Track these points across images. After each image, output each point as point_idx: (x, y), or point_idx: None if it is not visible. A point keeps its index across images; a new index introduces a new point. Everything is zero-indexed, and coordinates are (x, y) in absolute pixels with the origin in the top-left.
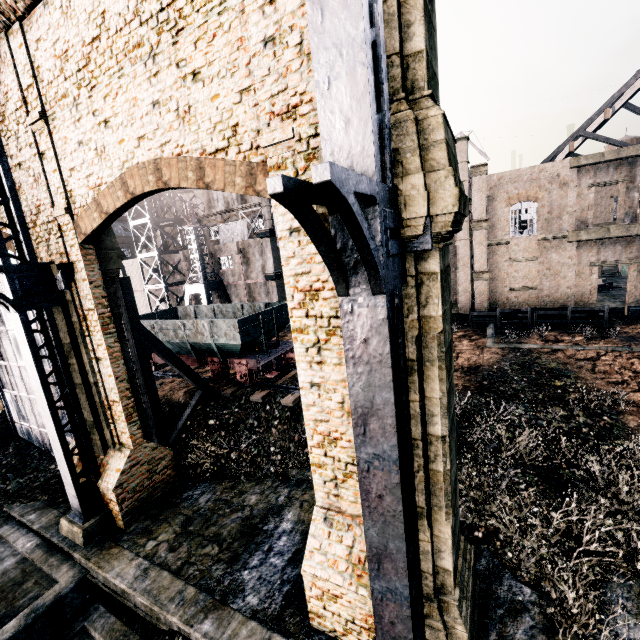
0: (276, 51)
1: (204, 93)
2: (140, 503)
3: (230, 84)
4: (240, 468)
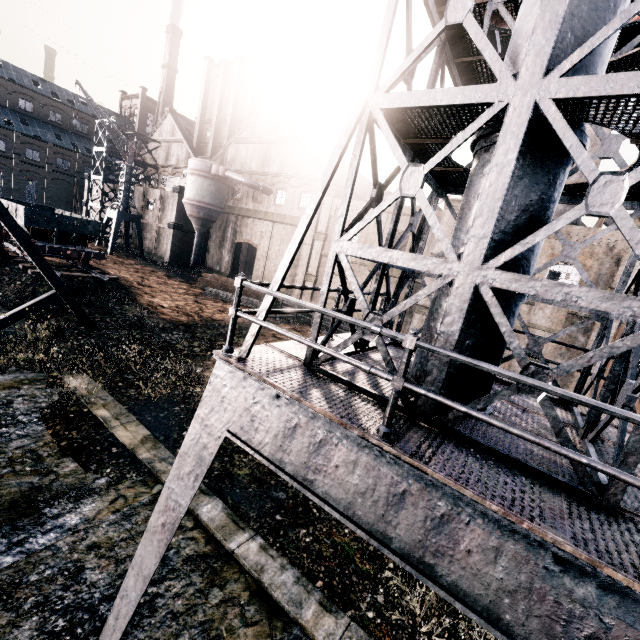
0: None
1: None
2: None
3: None
4: None
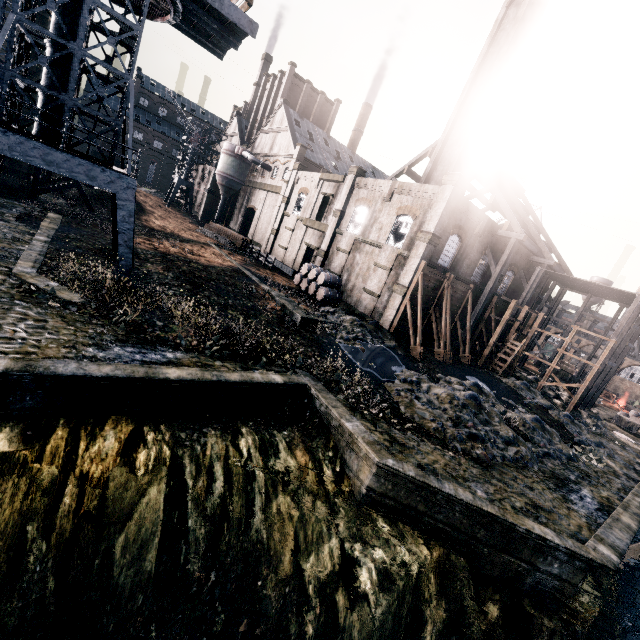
0: None
1: None
2: None
3: None
4: None
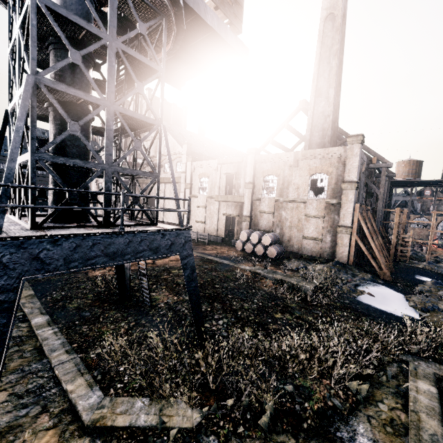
0: None
1: None
2: None
3: None
4: None
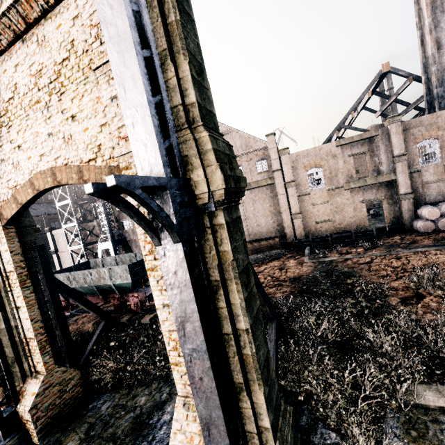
0: (118, 103)
1: (79, 127)
2: (53, 419)
3: (94, 122)
4: (133, 377)
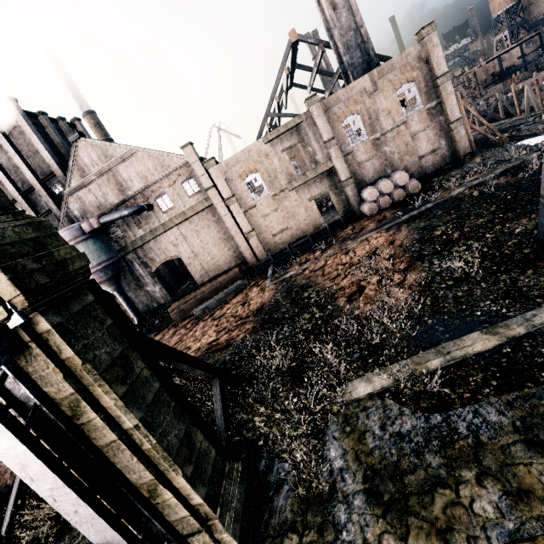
0: None
1: None
2: None
3: None
4: None
